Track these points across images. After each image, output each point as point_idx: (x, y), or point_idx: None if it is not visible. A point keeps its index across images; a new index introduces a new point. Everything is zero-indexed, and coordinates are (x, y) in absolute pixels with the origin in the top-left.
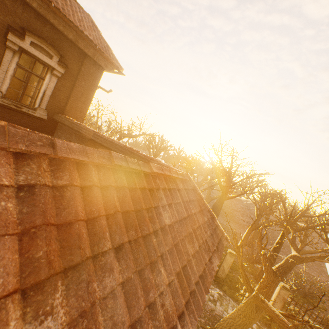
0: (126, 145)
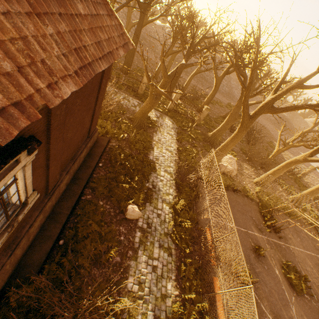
0: None
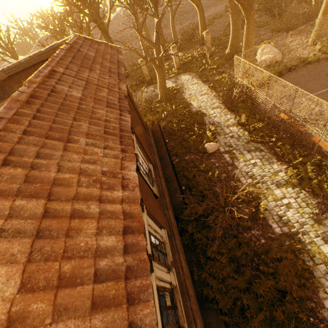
0: (30, 56)
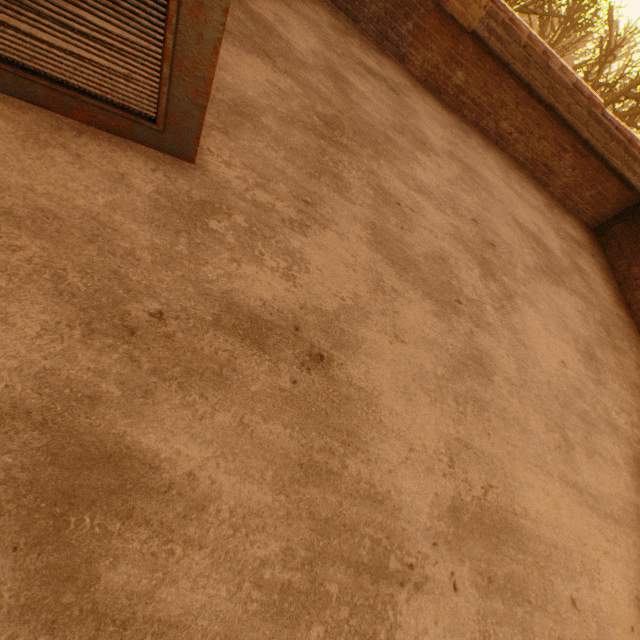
0: (578, 82)
